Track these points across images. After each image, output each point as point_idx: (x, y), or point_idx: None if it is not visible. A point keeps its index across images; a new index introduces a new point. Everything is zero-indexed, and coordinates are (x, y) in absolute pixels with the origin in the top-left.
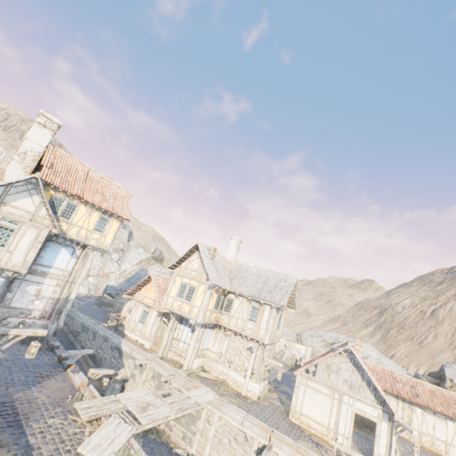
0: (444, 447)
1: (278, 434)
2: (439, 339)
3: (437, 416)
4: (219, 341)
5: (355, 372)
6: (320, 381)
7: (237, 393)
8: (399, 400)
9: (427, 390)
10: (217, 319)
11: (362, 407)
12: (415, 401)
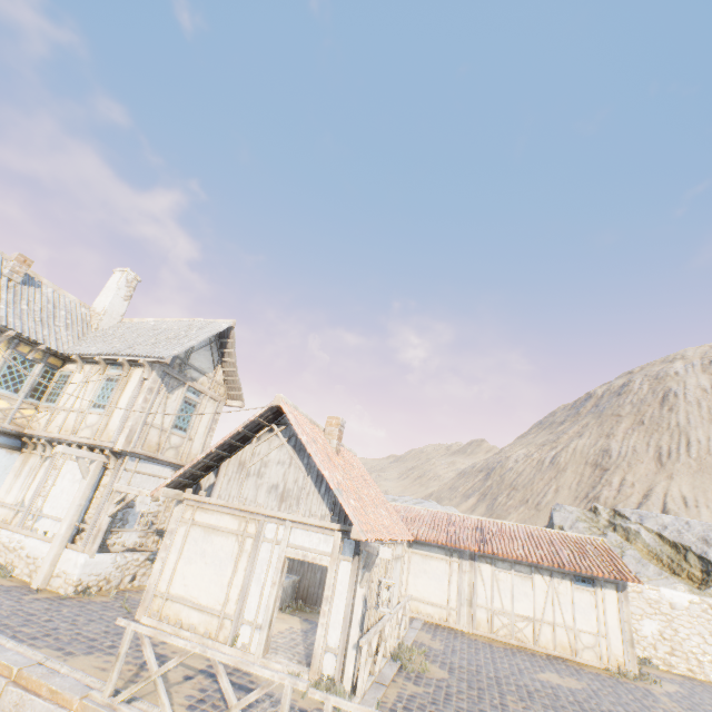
0: (532, 629)
1: None
2: (561, 494)
3: (517, 571)
4: (27, 476)
5: (295, 464)
6: (220, 504)
7: (15, 586)
8: (453, 558)
9: (506, 531)
10: (19, 420)
11: (302, 541)
12: (475, 548)
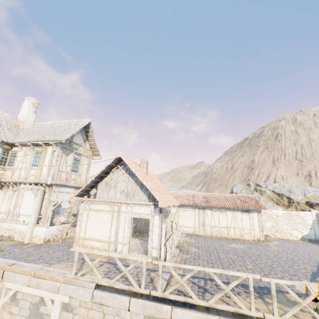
0: (227, 231)
1: (21, 265)
2: (235, 180)
3: (221, 211)
4: (8, 199)
5: (130, 181)
6: (100, 200)
7: (17, 243)
8: (196, 209)
9: (215, 197)
10: None
11: (138, 210)
12: (204, 205)
